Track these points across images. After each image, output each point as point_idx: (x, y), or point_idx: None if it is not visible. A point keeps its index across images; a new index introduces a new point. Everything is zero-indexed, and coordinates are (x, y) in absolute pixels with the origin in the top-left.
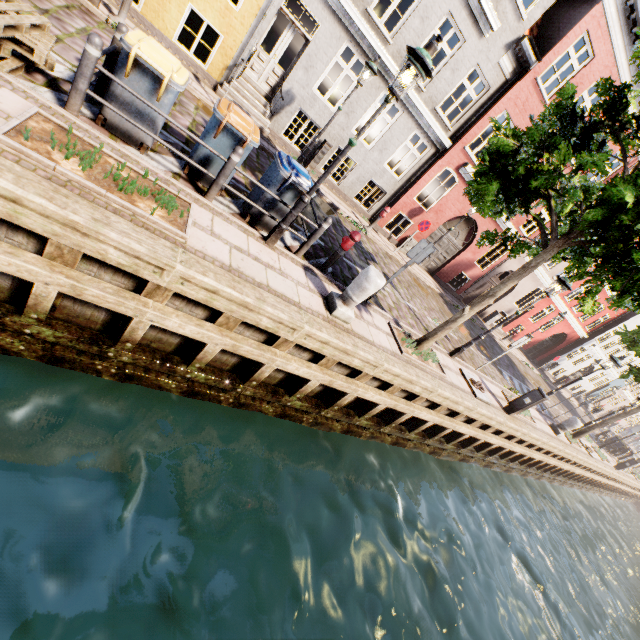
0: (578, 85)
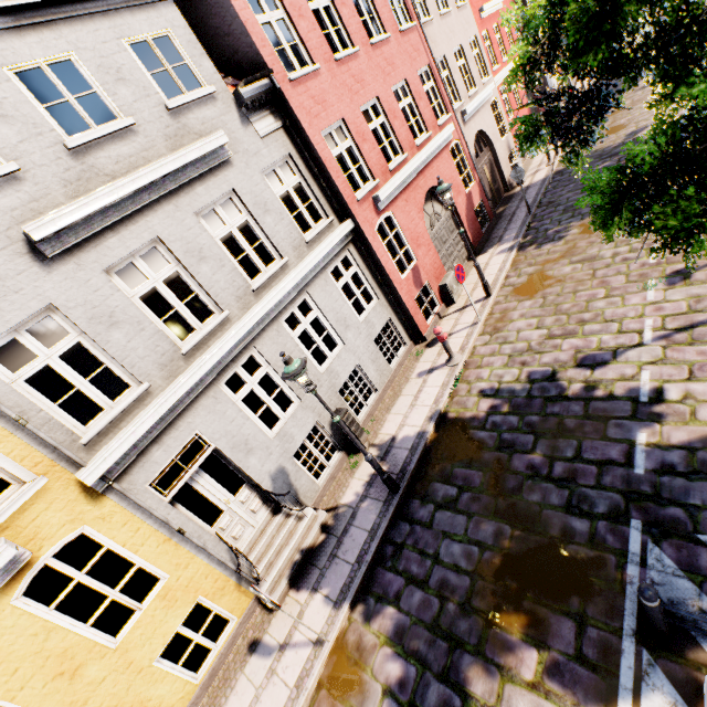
0: (301, 15)
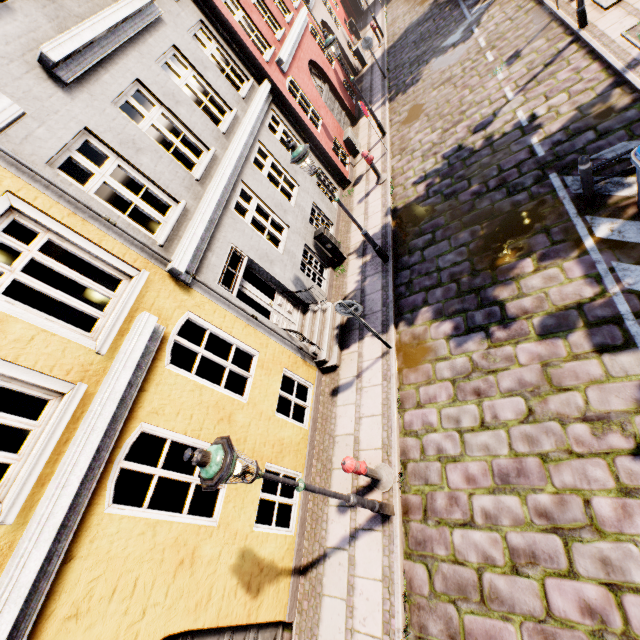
0: None
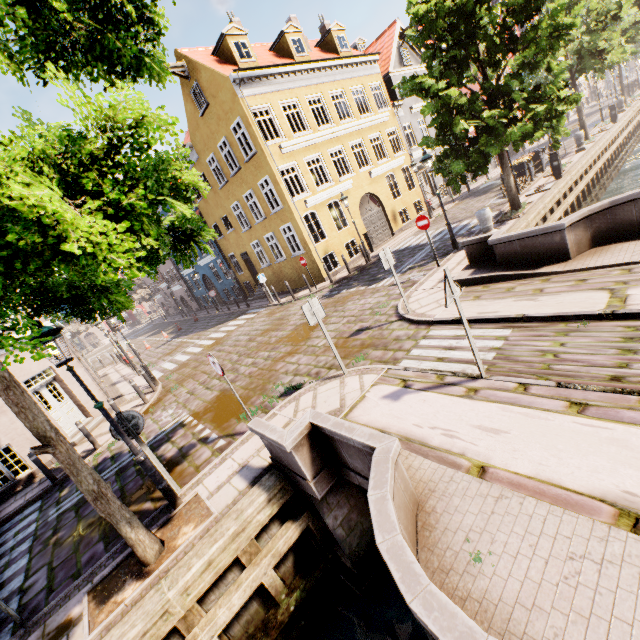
0: None
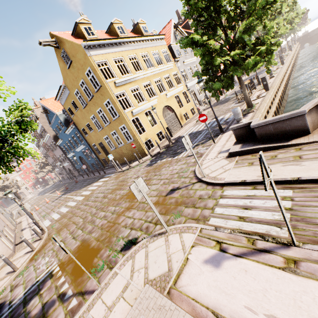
0: None
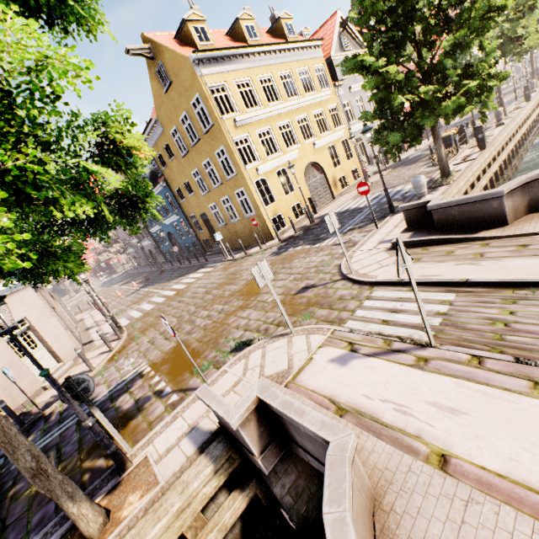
0: None
